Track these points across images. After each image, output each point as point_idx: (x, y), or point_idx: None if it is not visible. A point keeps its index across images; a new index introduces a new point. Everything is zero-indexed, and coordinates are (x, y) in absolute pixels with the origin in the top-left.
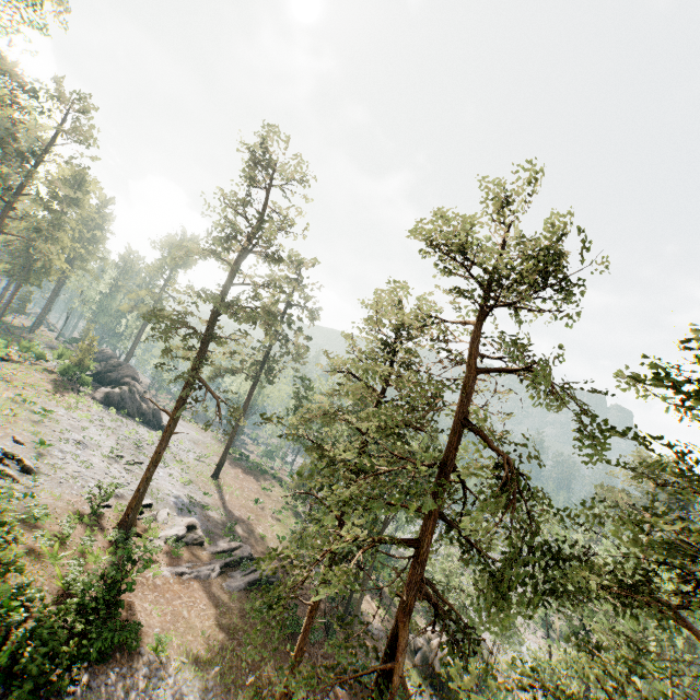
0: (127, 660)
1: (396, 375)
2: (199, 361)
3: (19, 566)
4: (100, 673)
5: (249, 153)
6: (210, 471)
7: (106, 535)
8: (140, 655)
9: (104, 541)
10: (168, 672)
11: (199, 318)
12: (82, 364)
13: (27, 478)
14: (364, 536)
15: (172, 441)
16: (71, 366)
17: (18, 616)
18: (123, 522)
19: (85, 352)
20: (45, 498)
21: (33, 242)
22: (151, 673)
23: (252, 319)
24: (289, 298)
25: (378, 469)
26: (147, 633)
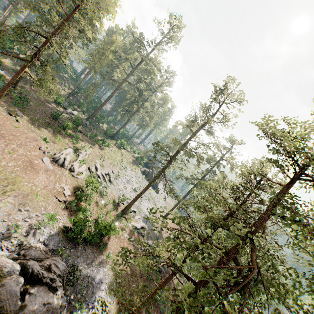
0: (98, 252)
1: (219, 194)
2: (166, 166)
3: (89, 202)
4: (90, 249)
5: (214, 88)
6: (163, 214)
7: (117, 211)
8: (102, 254)
9: (115, 213)
10: (106, 267)
11: (173, 150)
12: (142, 157)
13: (108, 182)
14: (166, 258)
15: (157, 196)
16: (139, 157)
17: (82, 215)
18: (122, 210)
19: (145, 154)
20: (109, 190)
21: (144, 115)
22: (101, 262)
23: (190, 156)
24: (222, 155)
25: (184, 231)
26: (108, 249)
